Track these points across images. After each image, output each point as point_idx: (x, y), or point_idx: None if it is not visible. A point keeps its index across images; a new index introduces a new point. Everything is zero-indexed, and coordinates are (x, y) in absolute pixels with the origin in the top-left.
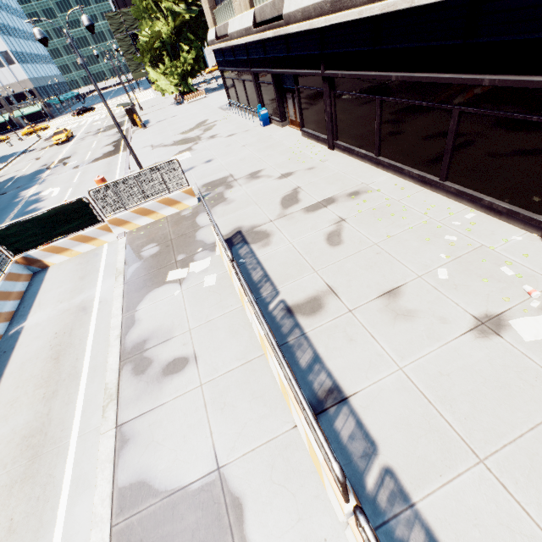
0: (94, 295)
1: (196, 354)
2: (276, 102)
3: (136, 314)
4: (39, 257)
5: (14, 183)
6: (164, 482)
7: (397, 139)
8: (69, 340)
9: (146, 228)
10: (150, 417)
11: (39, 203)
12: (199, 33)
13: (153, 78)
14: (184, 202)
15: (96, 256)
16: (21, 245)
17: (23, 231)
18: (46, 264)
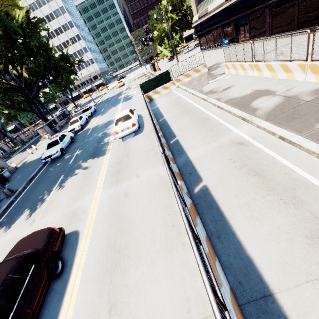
0: (179, 96)
1: (233, 85)
2: (234, 34)
3: (202, 90)
4: (150, 95)
5: (112, 98)
6: (238, 97)
7: (307, 16)
8: (178, 102)
9: (188, 81)
10: (225, 95)
11: (130, 96)
12: (181, 26)
13: (160, 51)
14: (202, 71)
15: (171, 92)
16: (146, 90)
17: (148, 84)
18: (152, 98)
